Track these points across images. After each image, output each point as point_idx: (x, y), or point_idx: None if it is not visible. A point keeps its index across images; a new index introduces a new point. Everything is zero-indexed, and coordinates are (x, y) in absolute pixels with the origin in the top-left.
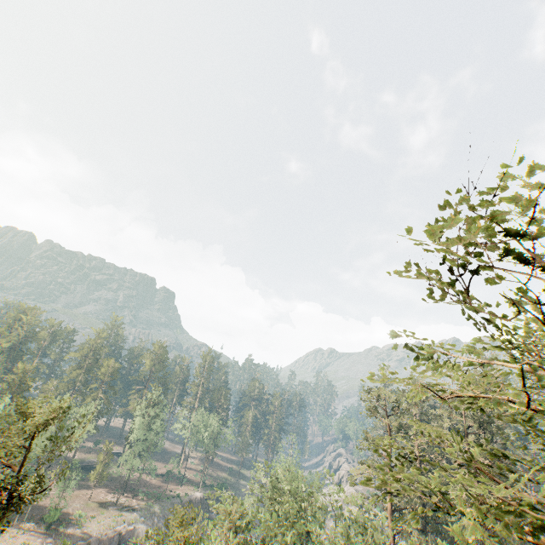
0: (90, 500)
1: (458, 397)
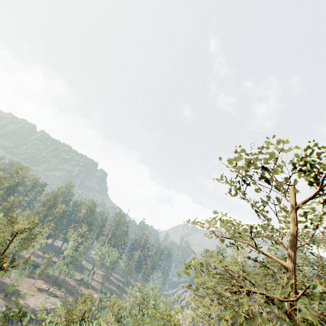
0: (33, 285)
1: (221, 236)
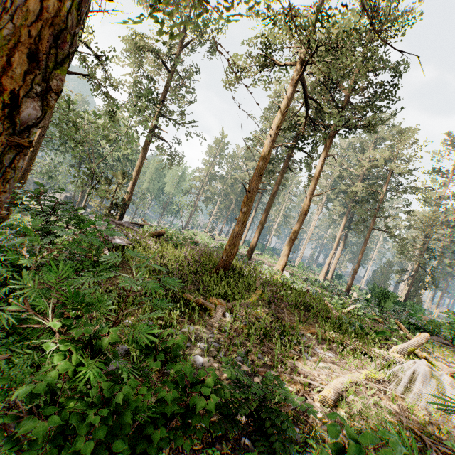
0: None
1: None
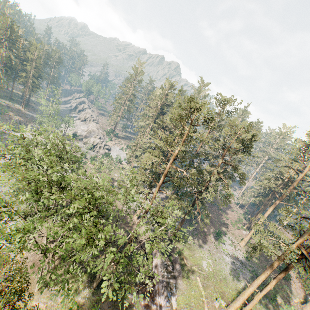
0: None
1: None
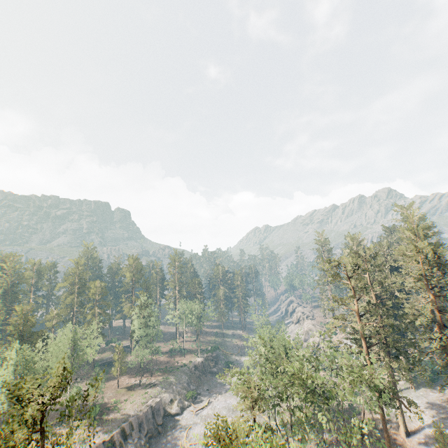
0: (119, 388)
1: None
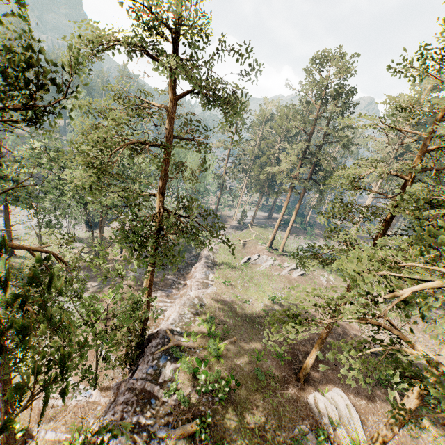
0: None
1: None
